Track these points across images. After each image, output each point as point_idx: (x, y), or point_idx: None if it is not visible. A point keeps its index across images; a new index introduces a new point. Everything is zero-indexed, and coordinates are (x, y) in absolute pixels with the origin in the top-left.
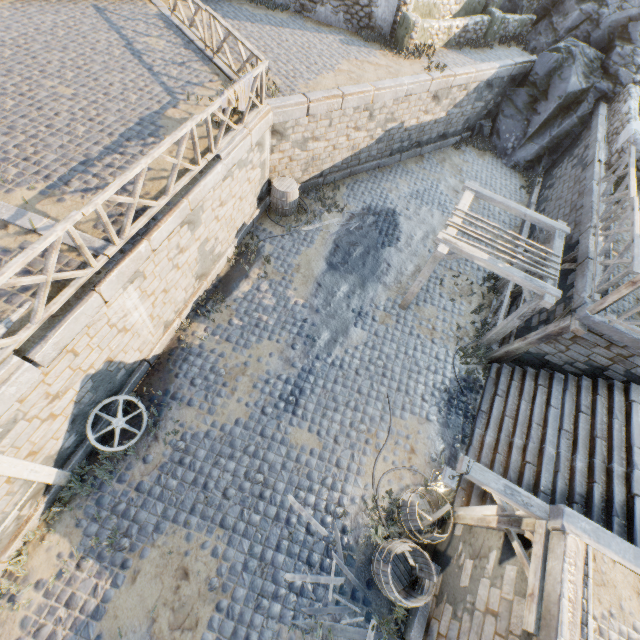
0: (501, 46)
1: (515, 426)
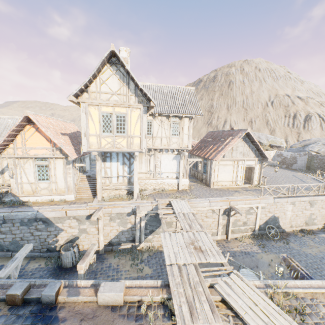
0: None
1: None
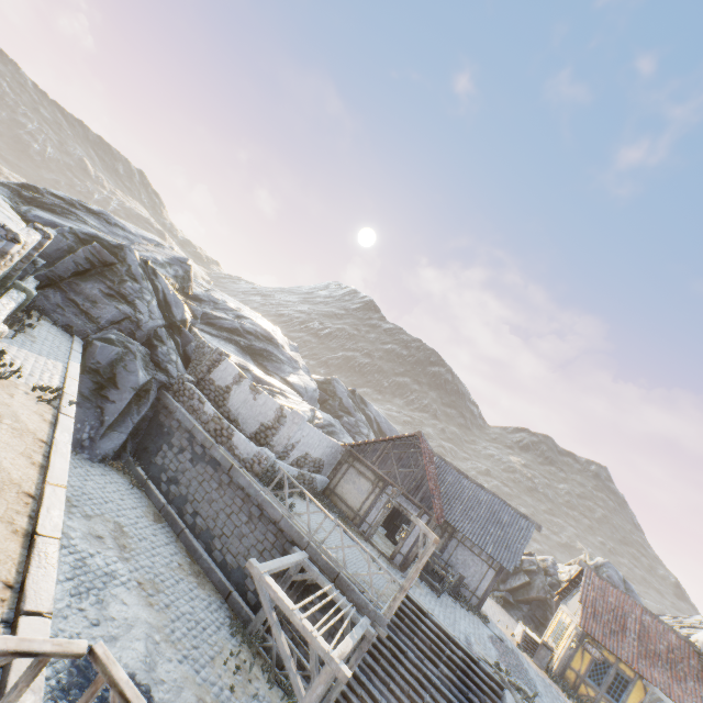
0: (31, 319)
1: None
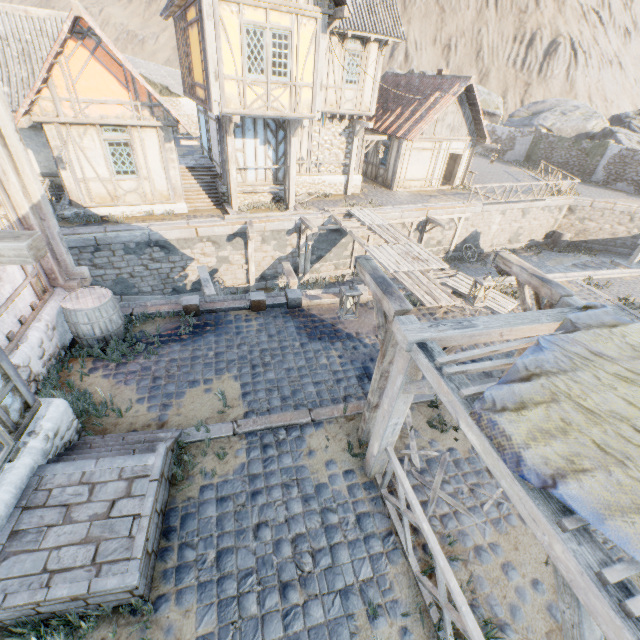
0: None
1: None
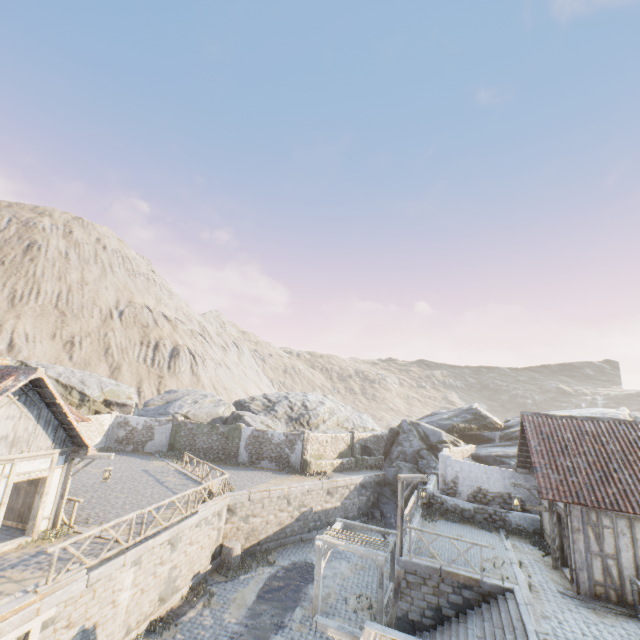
0: (368, 469)
1: None
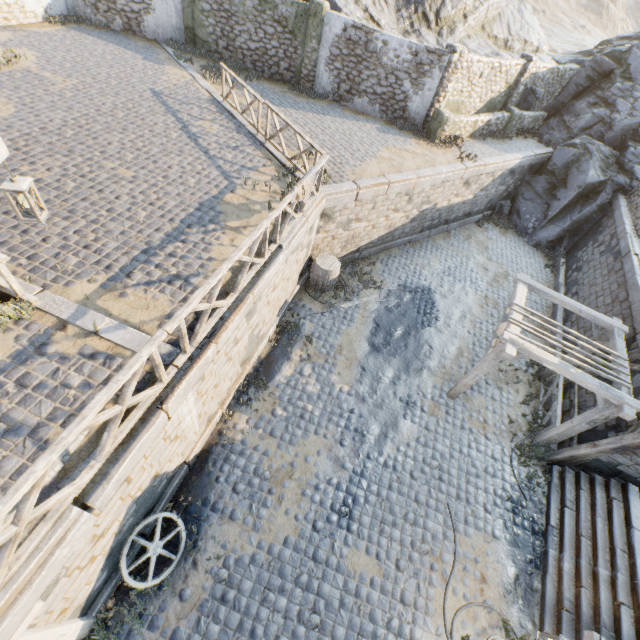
0: (518, 137)
1: (595, 550)
